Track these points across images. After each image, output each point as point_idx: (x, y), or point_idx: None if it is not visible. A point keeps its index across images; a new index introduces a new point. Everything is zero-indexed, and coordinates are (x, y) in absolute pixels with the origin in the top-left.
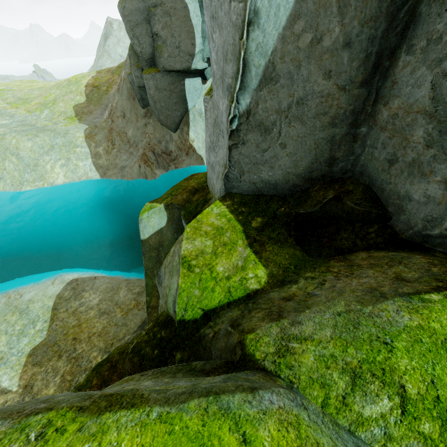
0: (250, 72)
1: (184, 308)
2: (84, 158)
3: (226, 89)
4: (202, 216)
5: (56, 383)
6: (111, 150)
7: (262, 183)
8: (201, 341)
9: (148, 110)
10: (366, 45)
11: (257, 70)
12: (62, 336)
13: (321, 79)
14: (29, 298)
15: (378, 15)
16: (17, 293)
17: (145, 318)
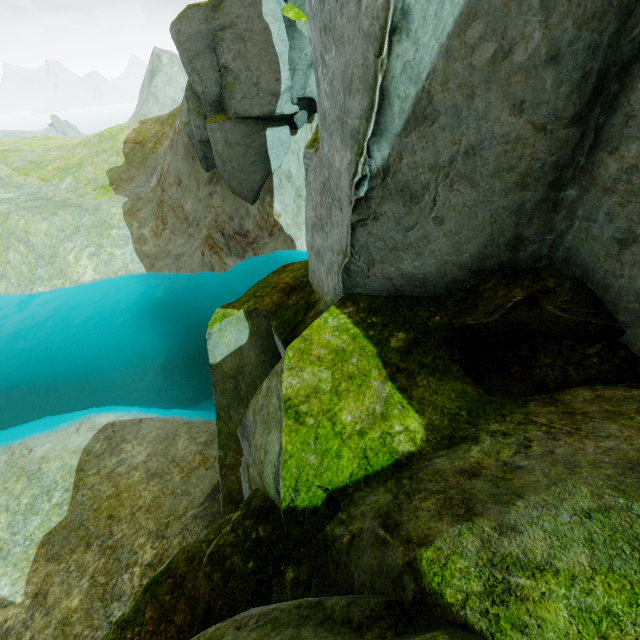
0: (391, 107)
1: (294, 487)
2: (123, 244)
3: (349, 135)
4: (311, 332)
5: (82, 589)
6: (161, 232)
7: (402, 278)
8: (329, 550)
9: (214, 173)
10: (583, 59)
11: (402, 105)
12: (92, 512)
13: (507, 115)
14: (42, 454)
15: (605, 9)
16: (24, 447)
17: (217, 481)
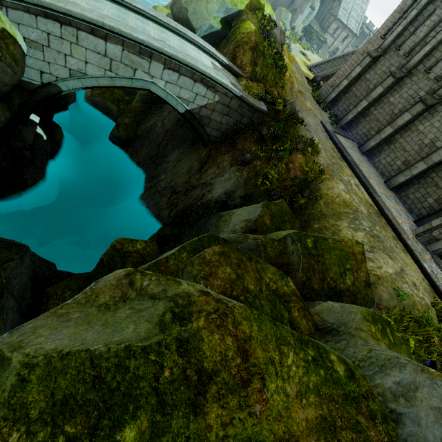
0: None
1: None
2: None
3: None
4: None
5: None
6: None
7: None
8: None
9: None
10: None
11: None
12: None
13: None
14: None
15: None
16: None
17: None
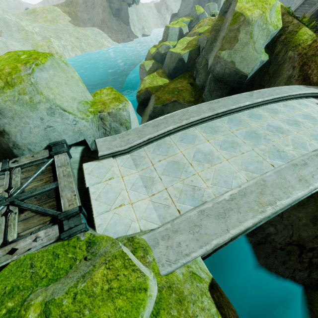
0: None
1: None
2: (108, 38)
3: None
4: None
5: None
6: (112, 35)
7: None
8: None
9: (117, 18)
10: None
11: None
12: None
13: None
14: None
15: None
16: None
17: None
